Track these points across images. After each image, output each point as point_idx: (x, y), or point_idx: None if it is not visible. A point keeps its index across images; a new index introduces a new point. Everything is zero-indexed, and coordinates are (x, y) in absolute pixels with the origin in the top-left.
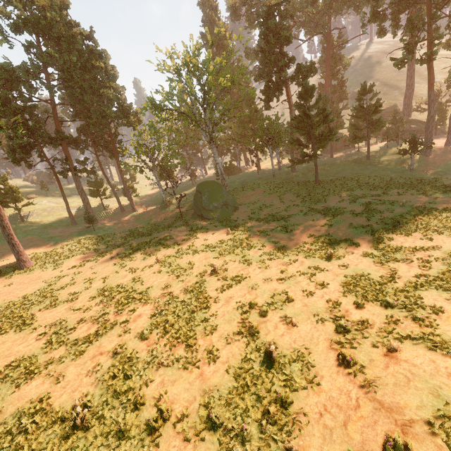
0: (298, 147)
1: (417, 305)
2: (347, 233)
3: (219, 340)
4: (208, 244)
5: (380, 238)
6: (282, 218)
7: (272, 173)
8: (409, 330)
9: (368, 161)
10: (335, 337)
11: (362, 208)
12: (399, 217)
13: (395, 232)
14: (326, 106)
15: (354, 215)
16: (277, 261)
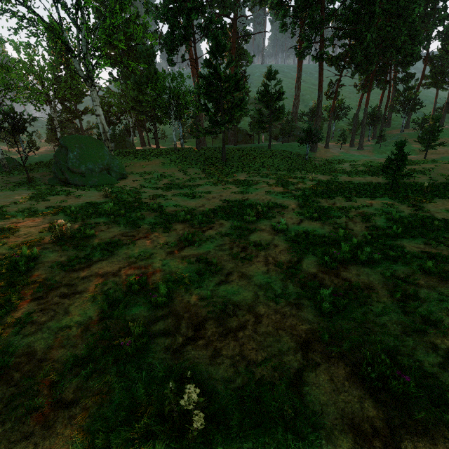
0: (206, 113)
1: (409, 254)
2: (268, 198)
3: (3, 399)
4: (62, 206)
5: (306, 201)
6: (186, 186)
7: (173, 148)
8: (443, 289)
9: (269, 149)
10: (324, 324)
11: (275, 181)
12: (314, 187)
13: (318, 197)
14: (238, 71)
15: (269, 185)
16: (184, 223)
